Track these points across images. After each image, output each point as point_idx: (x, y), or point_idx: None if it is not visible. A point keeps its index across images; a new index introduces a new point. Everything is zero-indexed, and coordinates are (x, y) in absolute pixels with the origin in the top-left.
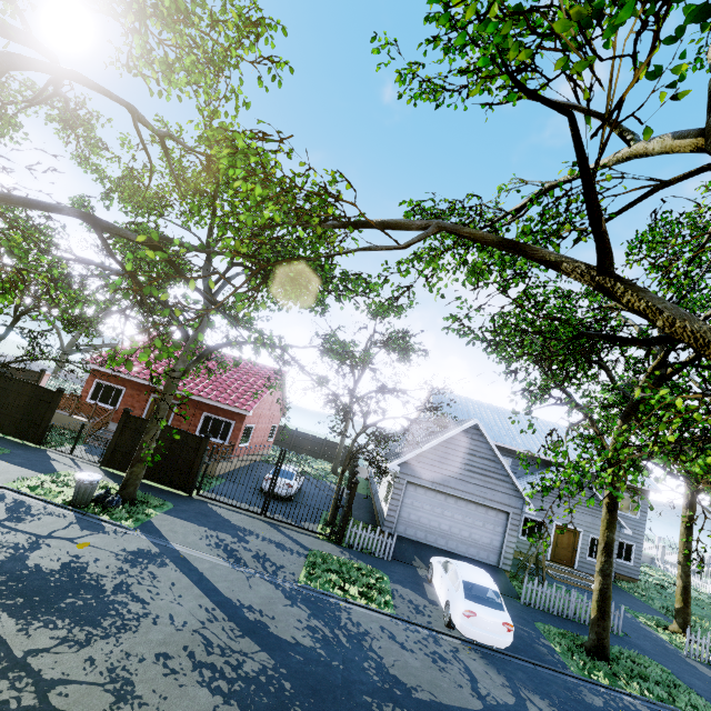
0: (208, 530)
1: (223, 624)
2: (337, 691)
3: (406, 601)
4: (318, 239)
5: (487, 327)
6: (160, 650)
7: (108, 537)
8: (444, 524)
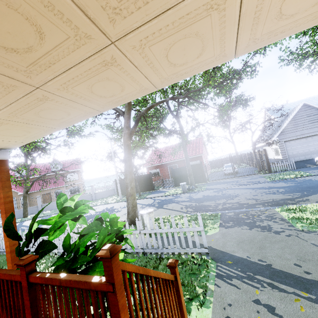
0: (224, 184)
1: (261, 190)
2: (316, 186)
3: (315, 172)
4: (224, 65)
5: (301, 52)
6: (252, 195)
7: (202, 192)
8: (311, 149)
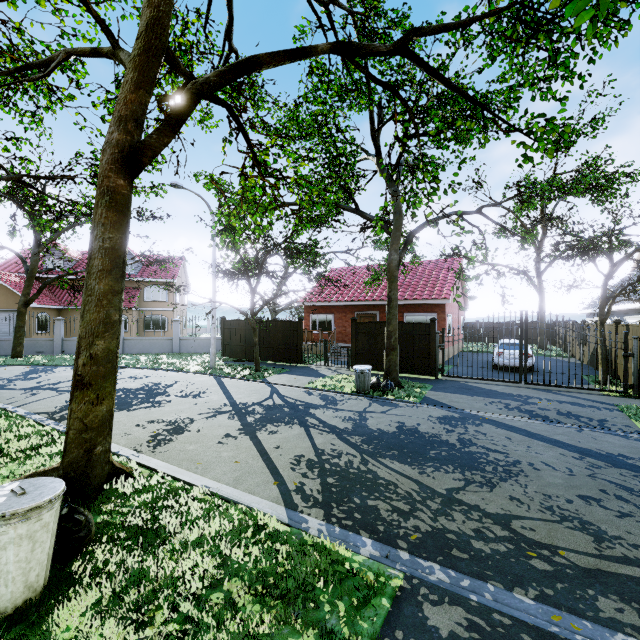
0: (484, 398)
1: (615, 471)
2: None
3: None
4: None
5: None
6: (576, 493)
7: (407, 409)
8: None
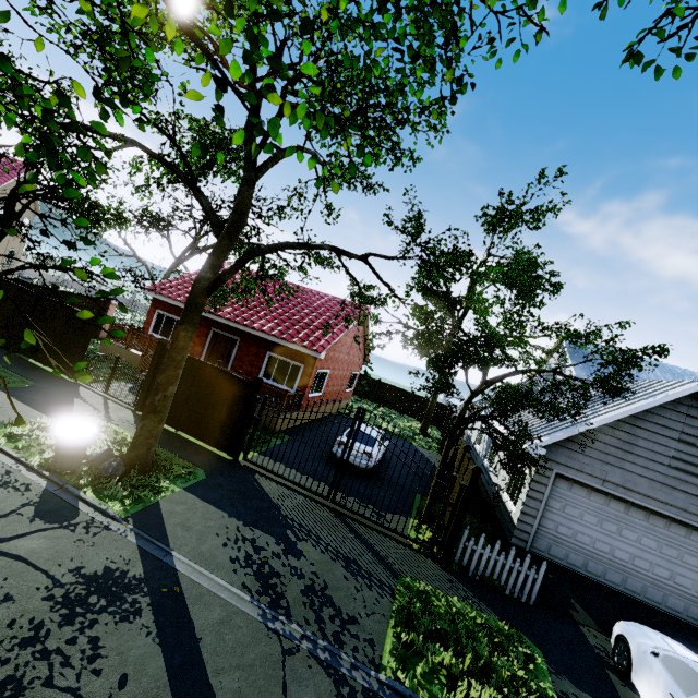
0: (241, 526)
1: None
2: None
3: None
4: None
5: None
6: None
7: (68, 536)
8: (622, 551)
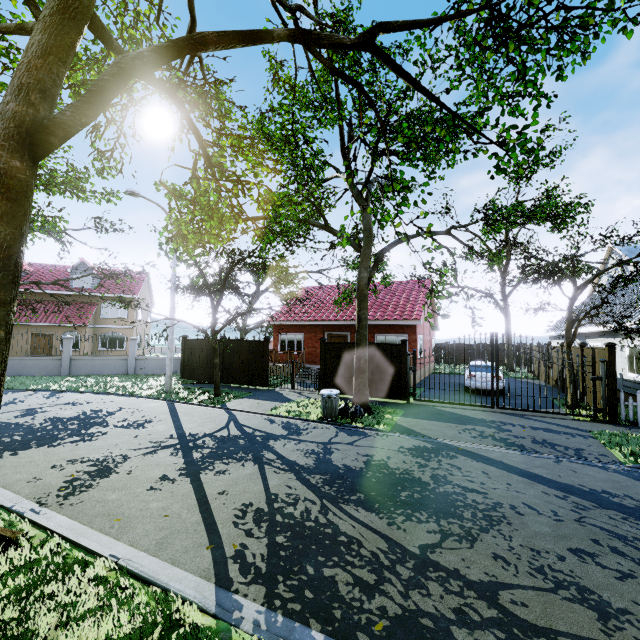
0: (457, 425)
1: (603, 513)
2: None
3: None
4: None
5: None
6: (567, 545)
7: (376, 439)
8: None
